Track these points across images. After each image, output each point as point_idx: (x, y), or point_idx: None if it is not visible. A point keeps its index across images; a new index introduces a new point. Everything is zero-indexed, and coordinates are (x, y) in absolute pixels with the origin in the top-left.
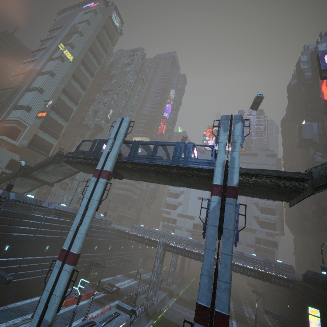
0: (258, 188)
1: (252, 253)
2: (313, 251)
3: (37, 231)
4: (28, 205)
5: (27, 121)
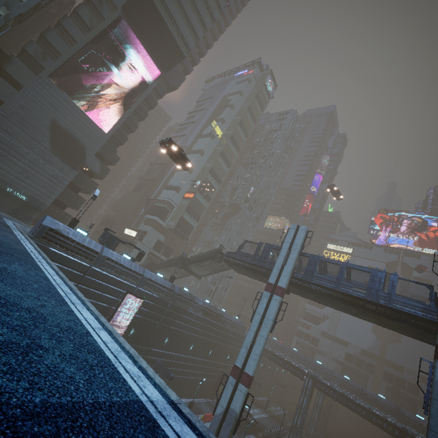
0: None
1: None
2: None
3: (188, 327)
4: (186, 299)
5: (176, 202)
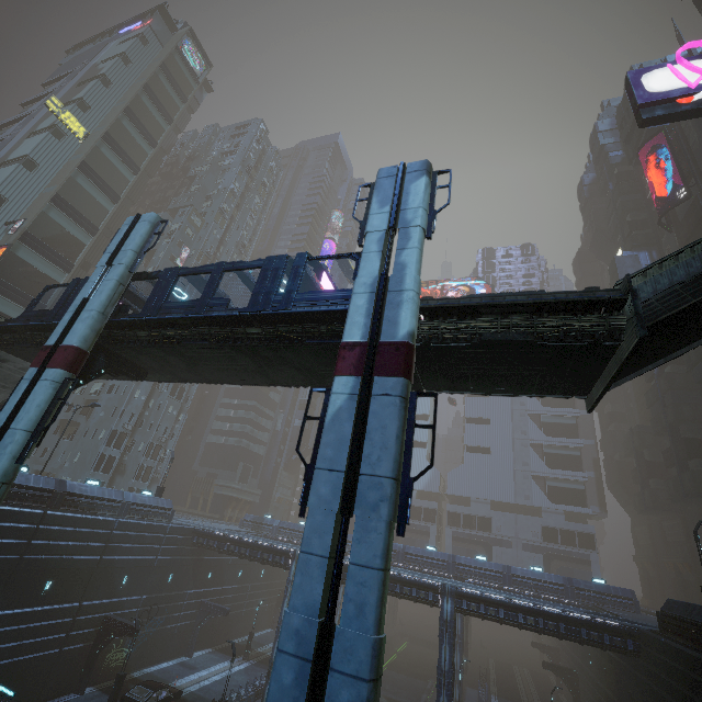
0: (486, 356)
1: (532, 566)
2: (678, 550)
3: None
4: None
5: None
